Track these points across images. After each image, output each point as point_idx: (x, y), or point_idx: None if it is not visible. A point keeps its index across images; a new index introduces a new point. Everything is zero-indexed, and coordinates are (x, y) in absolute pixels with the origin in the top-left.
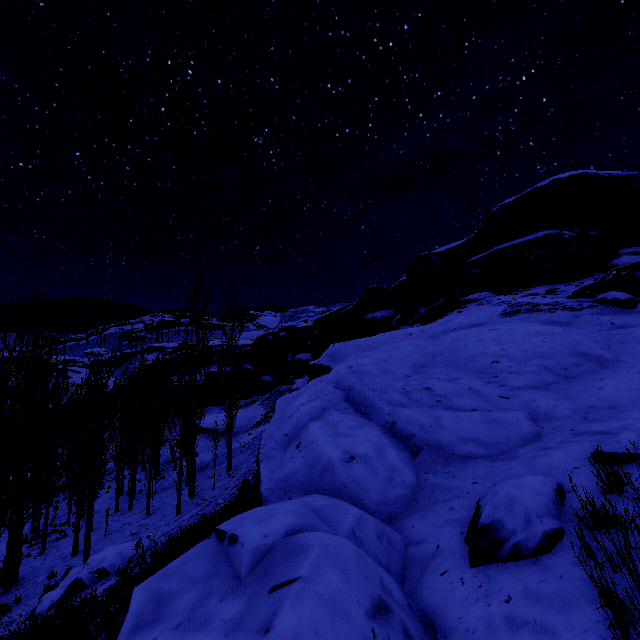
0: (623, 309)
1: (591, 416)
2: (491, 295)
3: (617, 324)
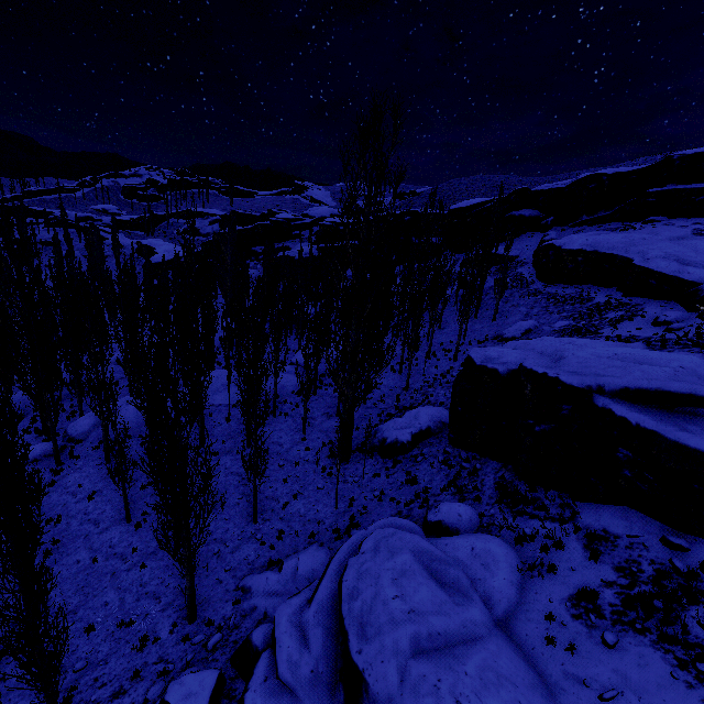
0: None
1: None
2: (667, 219)
3: None
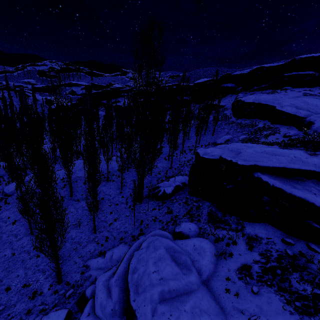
0: None
1: None
2: (292, 88)
3: None
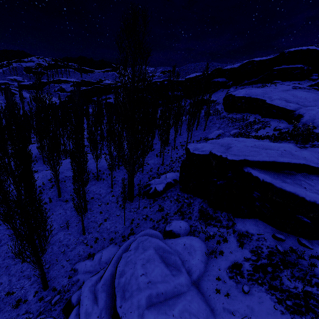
0: (317, 90)
1: None
2: (282, 82)
3: (317, 93)
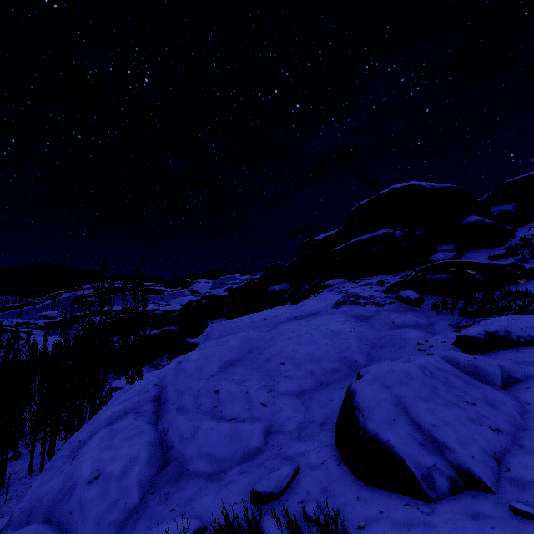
0: (411, 307)
1: (304, 433)
2: (343, 281)
3: (397, 323)
